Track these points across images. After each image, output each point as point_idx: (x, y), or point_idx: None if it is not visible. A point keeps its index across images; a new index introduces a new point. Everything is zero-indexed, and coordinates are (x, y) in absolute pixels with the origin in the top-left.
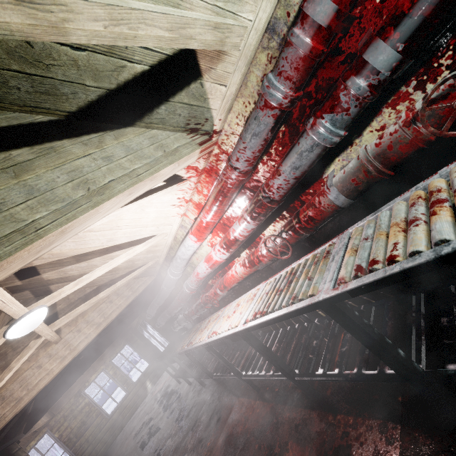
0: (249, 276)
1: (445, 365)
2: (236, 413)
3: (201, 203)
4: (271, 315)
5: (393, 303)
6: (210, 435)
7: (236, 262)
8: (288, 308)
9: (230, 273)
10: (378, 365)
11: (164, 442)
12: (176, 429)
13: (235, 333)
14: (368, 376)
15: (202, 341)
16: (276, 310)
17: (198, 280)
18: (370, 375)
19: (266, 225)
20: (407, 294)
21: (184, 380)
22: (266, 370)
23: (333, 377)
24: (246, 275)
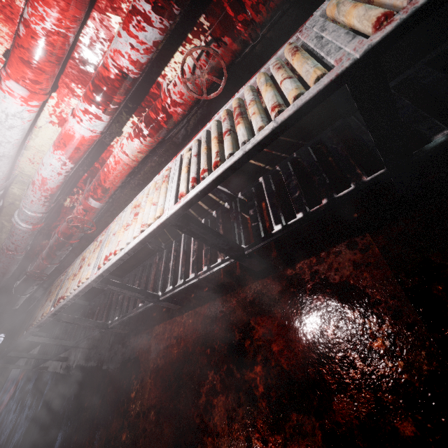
0: (146, 159)
1: (431, 139)
2: (159, 342)
3: (15, 1)
4: (239, 151)
5: (332, 133)
6: (131, 385)
7: (114, 148)
8: (279, 118)
9: (112, 161)
10: (352, 181)
11: (52, 442)
12: (67, 416)
13: (162, 224)
14: (346, 195)
15: (88, 279)
16: (243, 143)
17: (46, 195)
18: (348, 194)
19: (170, 53)
20: (347, 116)
21: (55, 359)
22: (194, 271)
23: (299, 222)
24: (143, 154)
